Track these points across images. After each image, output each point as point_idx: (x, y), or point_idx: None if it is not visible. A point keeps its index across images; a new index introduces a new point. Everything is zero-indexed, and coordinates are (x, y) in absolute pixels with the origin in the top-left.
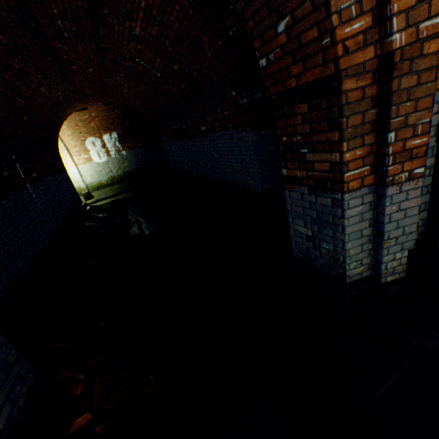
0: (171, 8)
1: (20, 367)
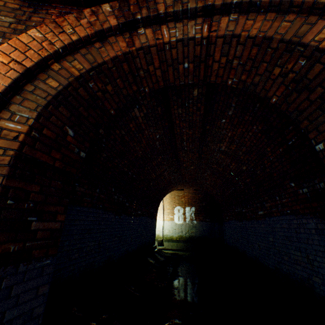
0: (246, 134)
1: None
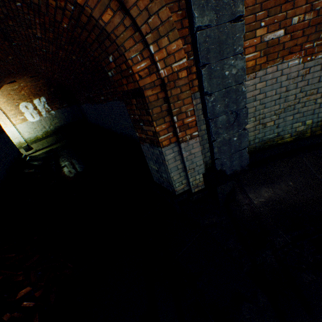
0: (58, 25)
1: None
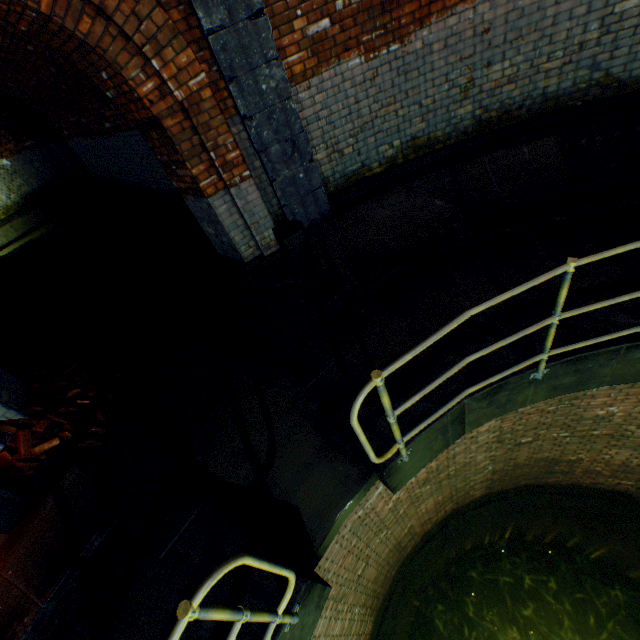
0: None
1: (8, 376)
